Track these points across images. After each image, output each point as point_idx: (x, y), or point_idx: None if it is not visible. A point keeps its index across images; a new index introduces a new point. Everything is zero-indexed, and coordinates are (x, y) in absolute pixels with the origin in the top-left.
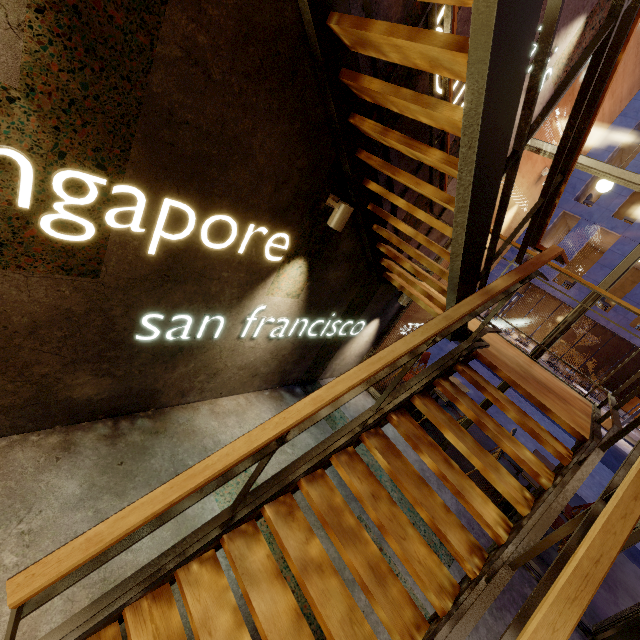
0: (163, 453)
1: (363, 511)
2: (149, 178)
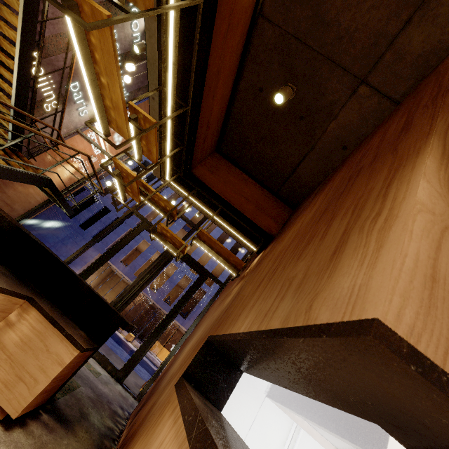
0: None
1: None
2: None
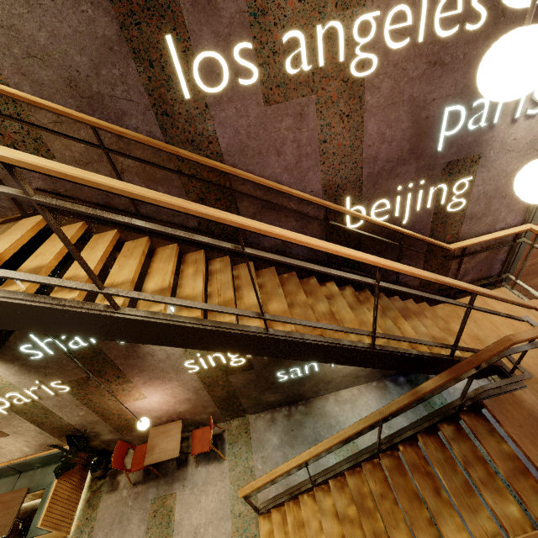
0: (309, 426)
1: (445, 489)
2: None
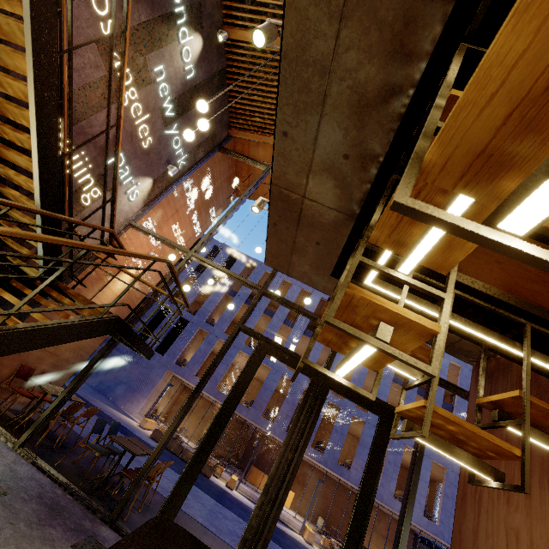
0: None
1: None
2: None
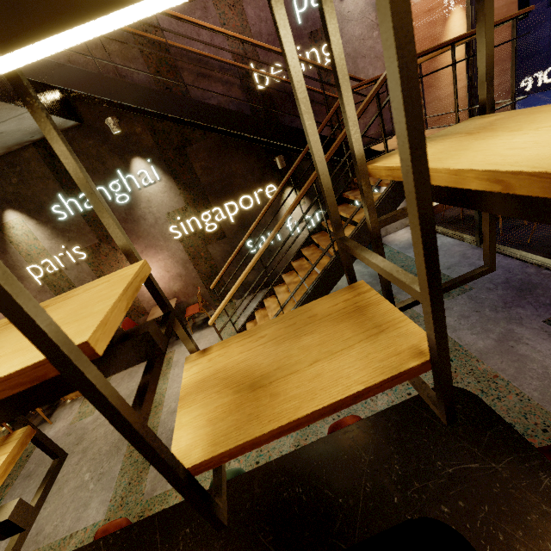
0: None
1: None
2: (217, 203)
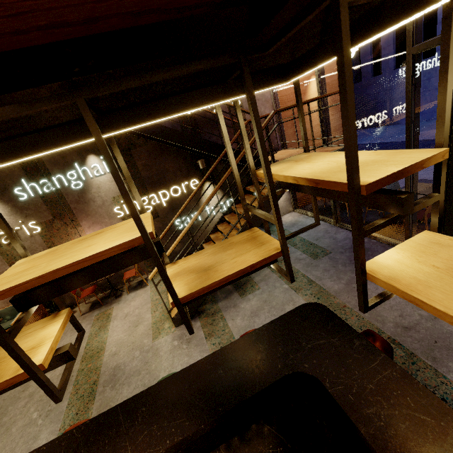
0: None
1: None
2: (153, 191)
